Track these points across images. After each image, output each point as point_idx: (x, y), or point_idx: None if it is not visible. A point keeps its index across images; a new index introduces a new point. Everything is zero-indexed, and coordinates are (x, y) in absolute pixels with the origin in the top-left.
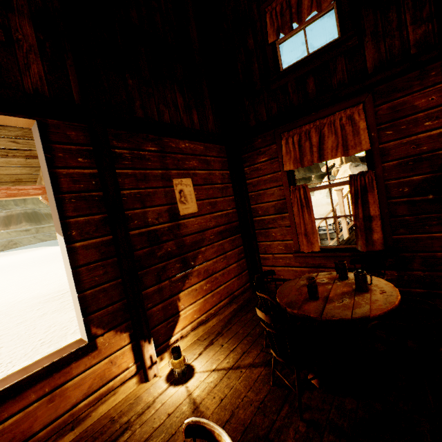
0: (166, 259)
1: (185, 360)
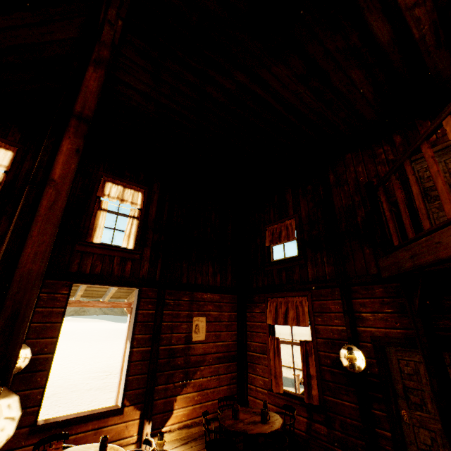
0: (175, 368)
1: (164, 443)
